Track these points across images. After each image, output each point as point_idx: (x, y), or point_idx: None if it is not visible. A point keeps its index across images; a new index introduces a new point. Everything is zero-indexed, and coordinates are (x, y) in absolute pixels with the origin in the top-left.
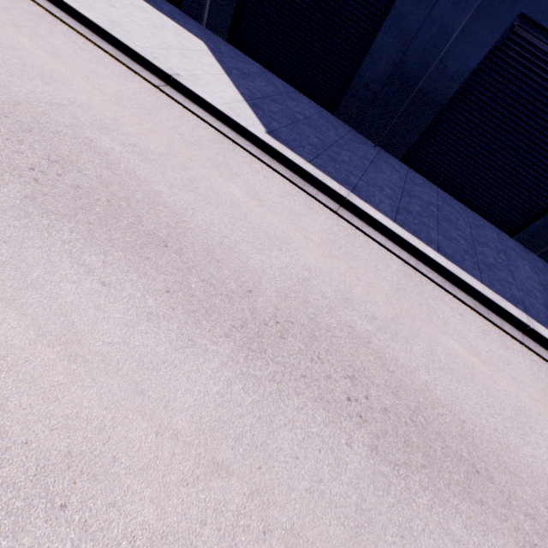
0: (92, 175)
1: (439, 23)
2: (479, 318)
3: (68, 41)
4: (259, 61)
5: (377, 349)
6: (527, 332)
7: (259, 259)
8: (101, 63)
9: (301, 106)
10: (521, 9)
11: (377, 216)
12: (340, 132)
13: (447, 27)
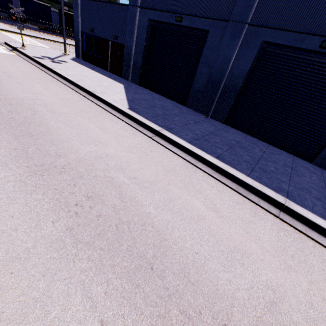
0: (22, 116)
1: (223, 55)
2: (238, 195)
3: (57, 86)
4: (152, 90)
5: (122, 190)
6: (285, 210)
7: (79, 146)
8: (65, 91)
9: (164, 103)
10: (262, 39)
11: (175, 138)
12: (183, 111)
13: (227, 56)
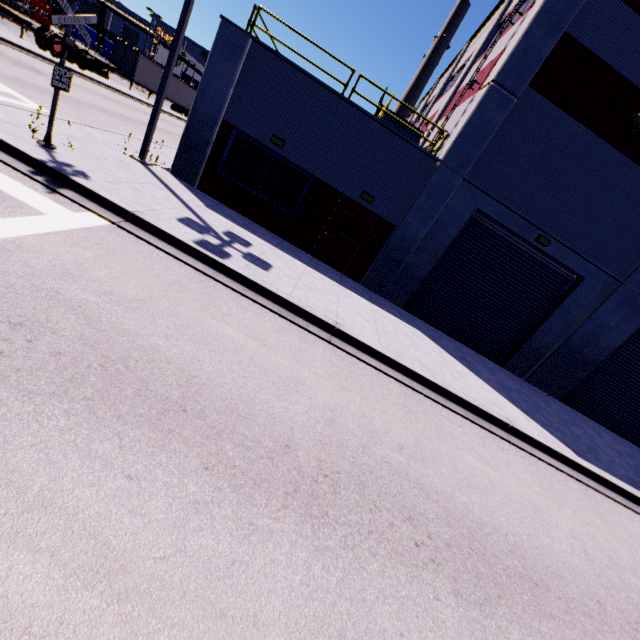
0: None
1: (598, 320)
2: None
3: (450, 423)
4: (428, 321)
5: None
6: None
7: None
8: (482, 439)
9: (503, 377)
10: None
11: None
12: (535, 395)
13: (603, 323)
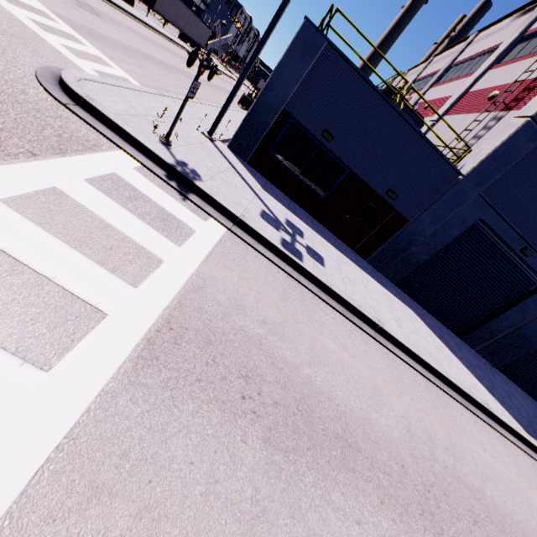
0: None
1: None
2: None
3: (457, 412)
4: (411, 296)
5: None
6: None
7: None
8: (475, 425)
9: (466, 352)
10: None
11: None
12: (485, 367)
13: None
